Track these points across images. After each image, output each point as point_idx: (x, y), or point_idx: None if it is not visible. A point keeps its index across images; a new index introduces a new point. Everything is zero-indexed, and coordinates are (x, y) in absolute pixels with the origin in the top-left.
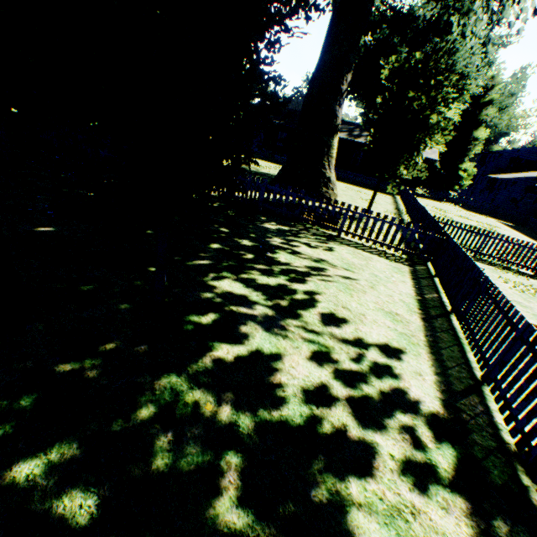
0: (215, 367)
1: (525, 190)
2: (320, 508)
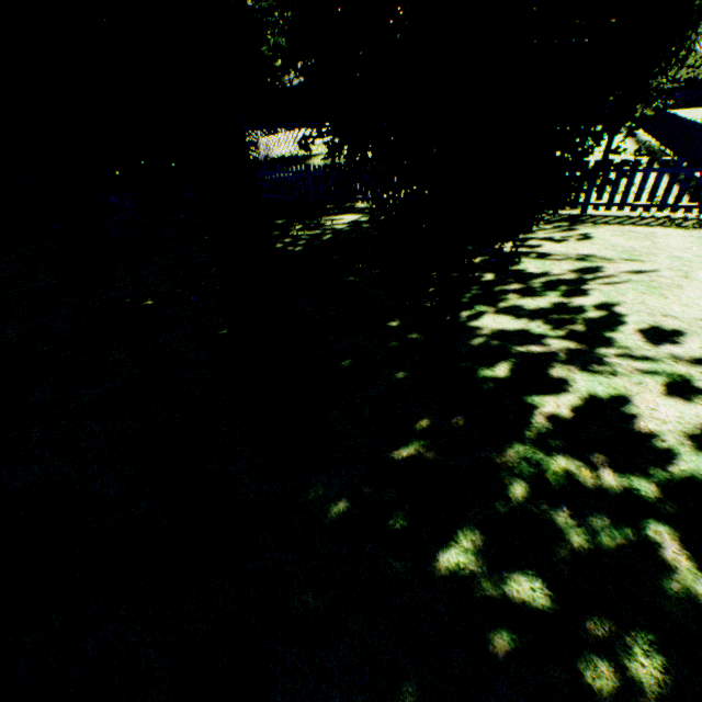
0: (555, 425)
1: None
2: None
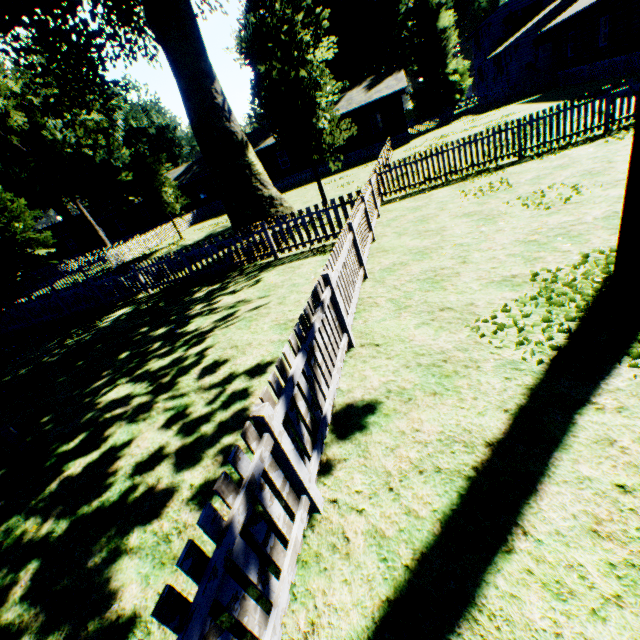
0: (60, 487)
1: (534, 45)
2: (92, 569)
